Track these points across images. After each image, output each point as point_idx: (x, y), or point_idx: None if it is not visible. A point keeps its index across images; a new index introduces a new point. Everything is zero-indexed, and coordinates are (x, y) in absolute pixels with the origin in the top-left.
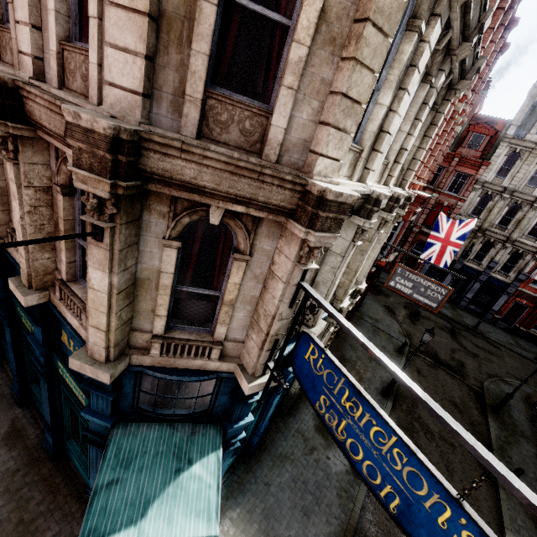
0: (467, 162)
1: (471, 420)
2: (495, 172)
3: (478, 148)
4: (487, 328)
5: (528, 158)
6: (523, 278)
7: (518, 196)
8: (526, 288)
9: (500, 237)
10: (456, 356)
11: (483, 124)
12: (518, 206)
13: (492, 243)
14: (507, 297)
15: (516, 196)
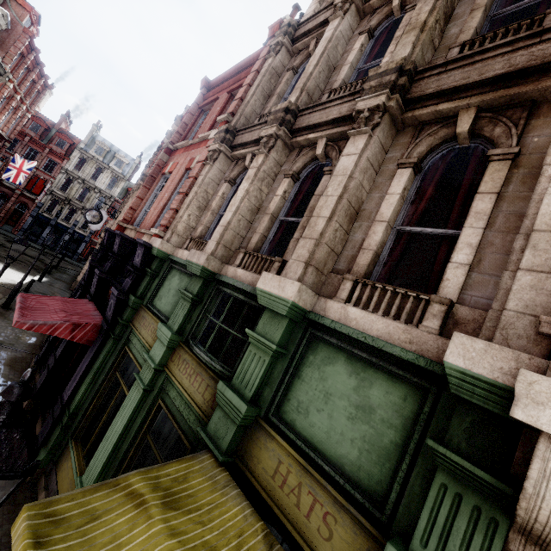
0: (56, 154)
1: (38, 266)
2: (74, 166)
3: (64, 149)
4: (73, 261)
5: (91, 163)
6: (93, 232)
7: (87, 184)
8: (96, 239)
9: (79, 206)
10: (40, 257)
11: (66, 135)
12: (88, 190)
13: (76, 211)
14: (86, 244)
15: (86, 183)
